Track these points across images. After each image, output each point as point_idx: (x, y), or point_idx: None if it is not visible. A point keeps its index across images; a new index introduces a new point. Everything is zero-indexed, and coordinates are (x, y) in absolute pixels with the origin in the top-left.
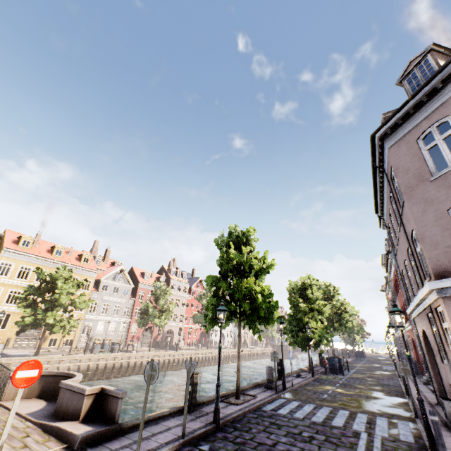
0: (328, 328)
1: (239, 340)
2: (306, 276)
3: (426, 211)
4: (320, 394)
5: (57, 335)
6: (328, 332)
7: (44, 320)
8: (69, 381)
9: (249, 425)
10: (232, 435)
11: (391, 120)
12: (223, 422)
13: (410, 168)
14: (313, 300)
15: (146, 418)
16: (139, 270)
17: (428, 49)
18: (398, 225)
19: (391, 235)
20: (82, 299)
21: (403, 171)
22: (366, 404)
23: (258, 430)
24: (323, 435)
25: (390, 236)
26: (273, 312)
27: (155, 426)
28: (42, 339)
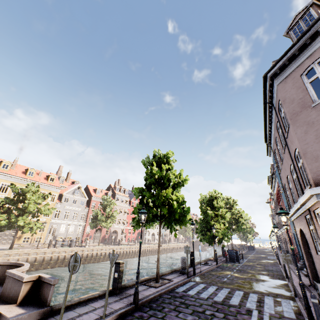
0: (229, 229)
1: (159, 237)
2: (213, 191)
3: (308, 132)
4: (222, 278)
5: (29, 234)
6: (228, 232)
7: (16, 223)
8: (14, 270)
9: (162, 305)
10: (147, 314)
11: (280, 61)
12: (142, 303)
13: (295, 99)
14: (217, 208)
15: (77, 301)
16: (92, 187)
17: (310, 3)
18: (283, 148)
19: (276, 158)
20: (46, 207)
21: (289, 102)
22: (256, 286)
23: (170, 309)
24: (222, 313)
25: (276, 159)
26: (185, 215)
27: (83, 307)
28: (15, 237)
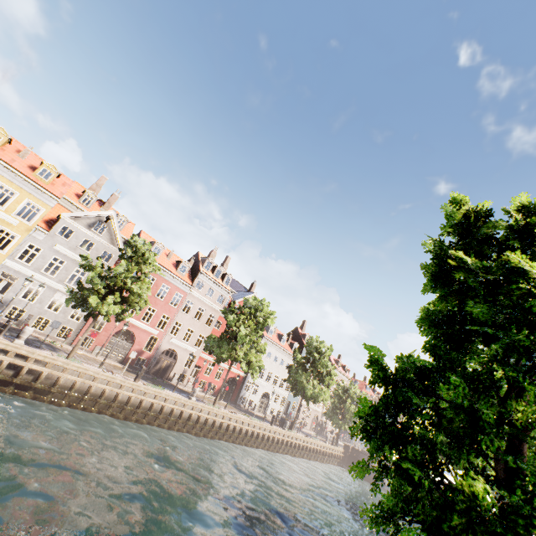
0: None
1: None
2: None
3: None
4: None
5: None
6: None
7: None
8: None
9: None
10: None
11: None
12: None
13: None
14: None
15: None
16: (151, 239)
17: None
18: None
19: None
20: None
21: None
22: None
23: None
24: None
25: None
26: None
27: None
28: None
